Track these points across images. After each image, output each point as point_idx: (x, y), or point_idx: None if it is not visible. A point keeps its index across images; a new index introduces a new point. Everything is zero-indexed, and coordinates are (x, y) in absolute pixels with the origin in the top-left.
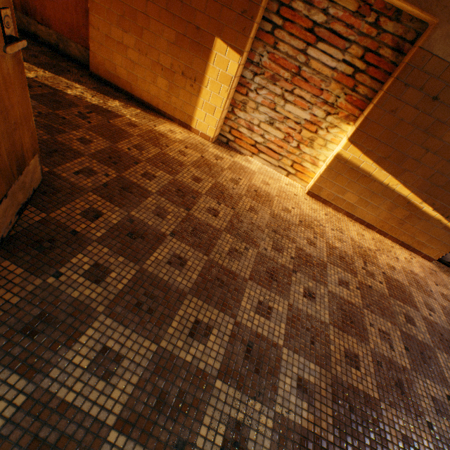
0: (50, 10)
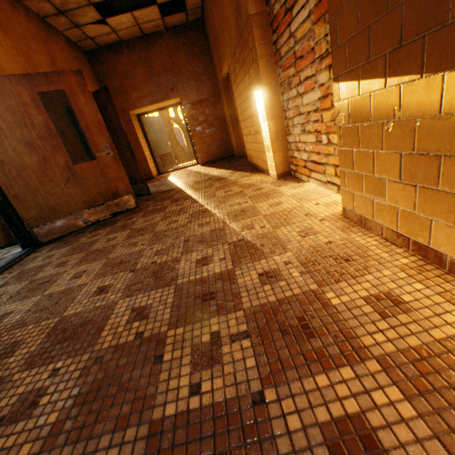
0: None
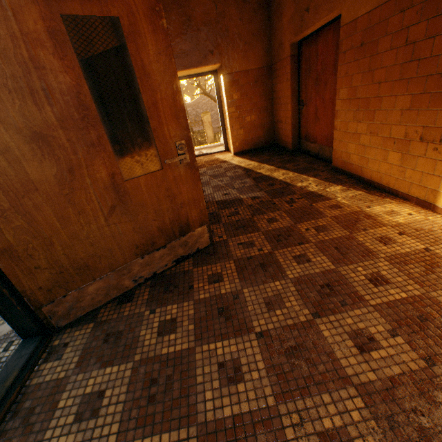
0: (317, 131)
